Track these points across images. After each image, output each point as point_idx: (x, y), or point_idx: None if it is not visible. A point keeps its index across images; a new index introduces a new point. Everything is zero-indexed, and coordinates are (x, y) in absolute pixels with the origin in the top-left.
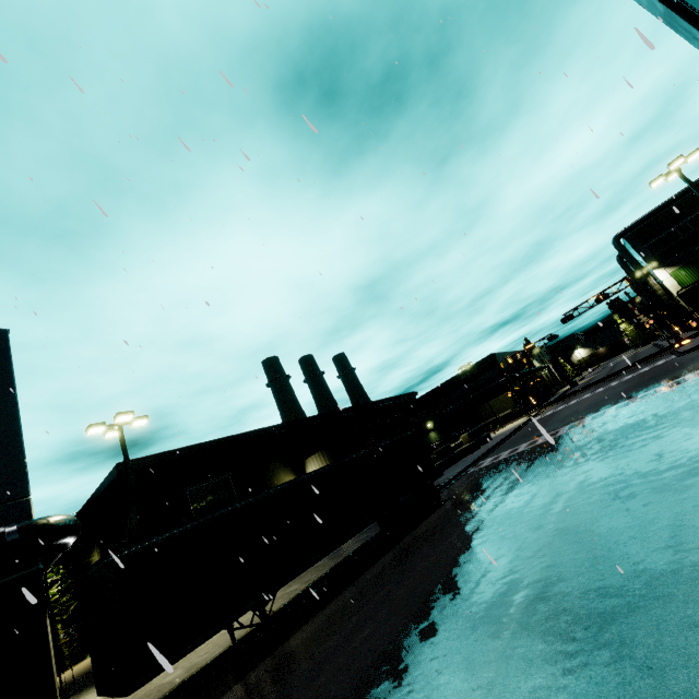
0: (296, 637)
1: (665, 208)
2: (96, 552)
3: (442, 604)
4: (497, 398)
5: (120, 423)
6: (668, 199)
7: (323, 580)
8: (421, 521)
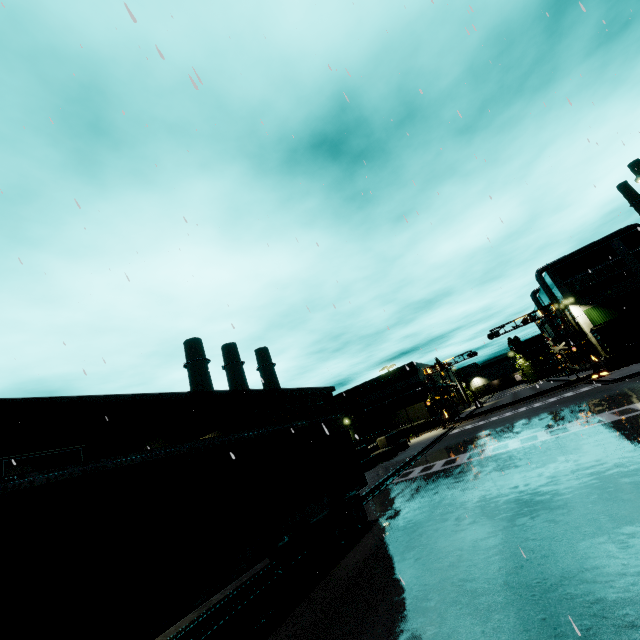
0: None
1: (584, 252)
2: None
3: None
4: (413, 406)
5: None
6: (587, 245)
7: None
8: (336, 557)
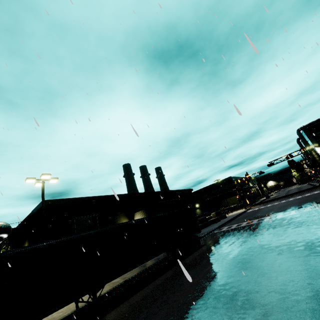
0: (111, 314)
1: None
2: (27, 242)
3: (202, 317)
4: (231, 197)
5: (43, 179)
6: None
7: (133, 279)
8: (189, 255)
